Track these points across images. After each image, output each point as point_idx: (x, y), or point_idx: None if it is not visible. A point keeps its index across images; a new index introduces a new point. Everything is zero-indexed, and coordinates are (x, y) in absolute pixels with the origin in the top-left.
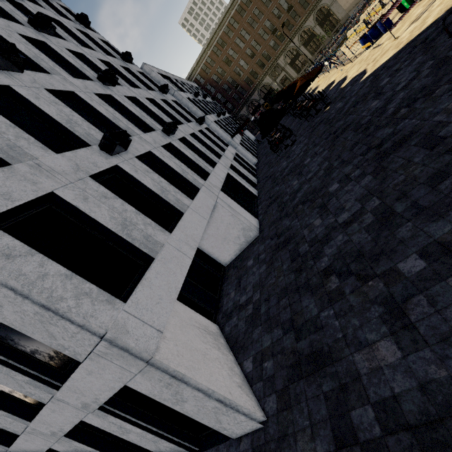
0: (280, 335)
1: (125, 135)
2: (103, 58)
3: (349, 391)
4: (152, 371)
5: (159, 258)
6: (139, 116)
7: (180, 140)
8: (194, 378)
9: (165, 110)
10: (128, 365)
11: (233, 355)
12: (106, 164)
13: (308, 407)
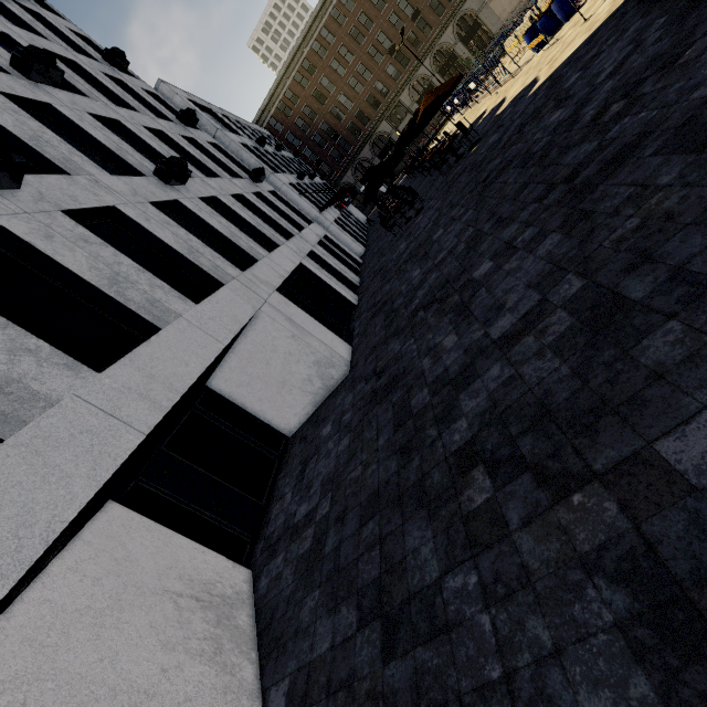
0: (352, 628)
1: None
2: (62, 52)
3: None
4: None
5: (22, 439)
6: (112, 147)
7: (207, 203)
8: None
9: (187, 153)
10: None
11: (257, 661)
12: None
13: None
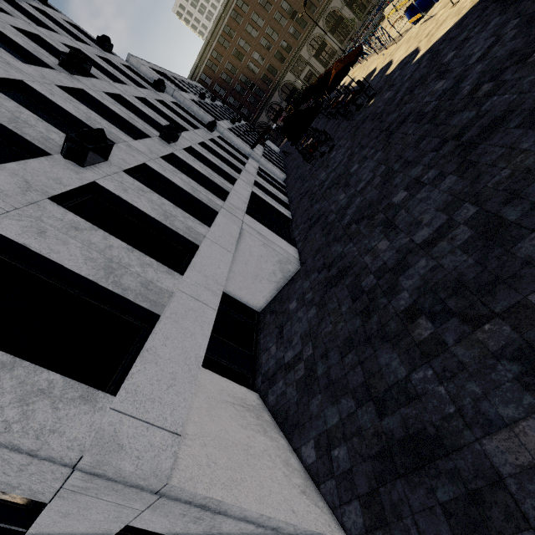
0: (352, 408)
1: (102, 136)
2: (70, 43)
3: (486, 504)
4: (168, 505)
5: (167, 315)
6: (126, 118)
7: (186, 151)
8: (238, 504)
9: (163, 113)
10: (126, 500)
11: (284, 437)
12: (76, 180)
13: (417, 526)
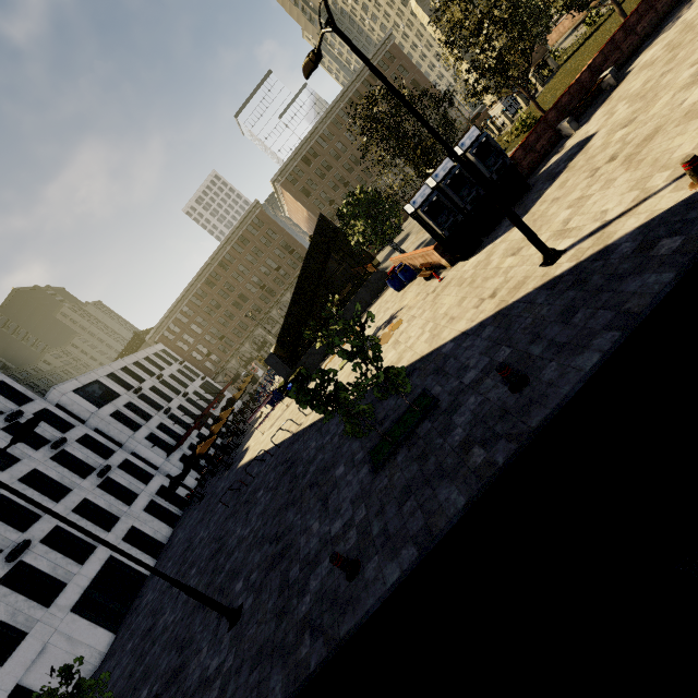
0: None
1: None
2: None
3: None
4: None
5: None
6: None
7: (50, 532)
8: None
9: (50, 478)
10: None
11: None
12: None
13: None
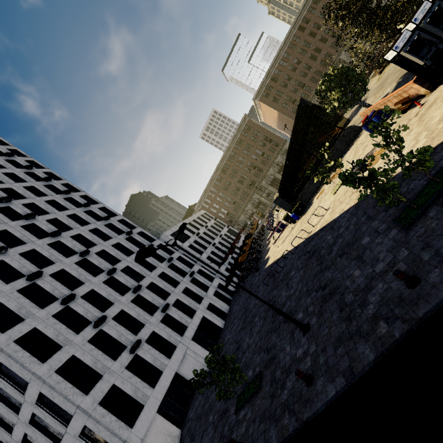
0: (189, 440)
1: (139, 342)
2: None
3: None
4: None
5: (146, 405)
6: (151, 301)
7: (175, 301)
8: None
9: (170, 276)
10: None
11: None
12: (132, 356)
13: None
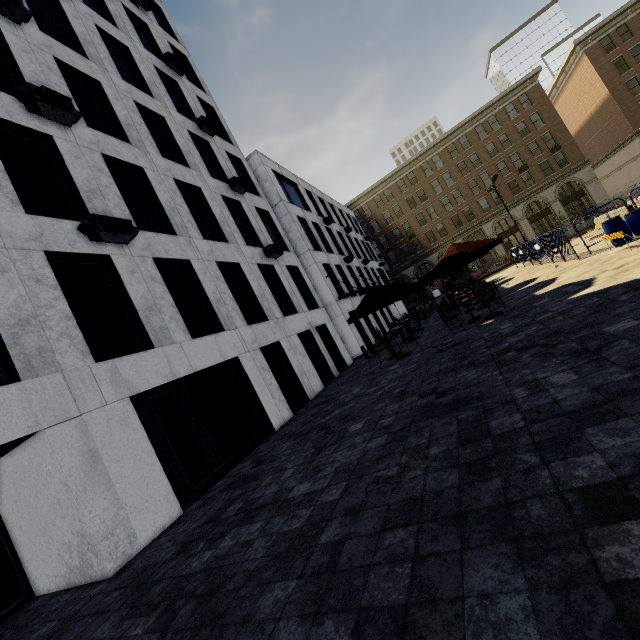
0: None
1: None
2: (156, 108)
3: None
4: None
5: None
6: (83, 188)
7: (175, 263)
8: None
9: (211, 211)
10: None
11: None
12: None
13: None
